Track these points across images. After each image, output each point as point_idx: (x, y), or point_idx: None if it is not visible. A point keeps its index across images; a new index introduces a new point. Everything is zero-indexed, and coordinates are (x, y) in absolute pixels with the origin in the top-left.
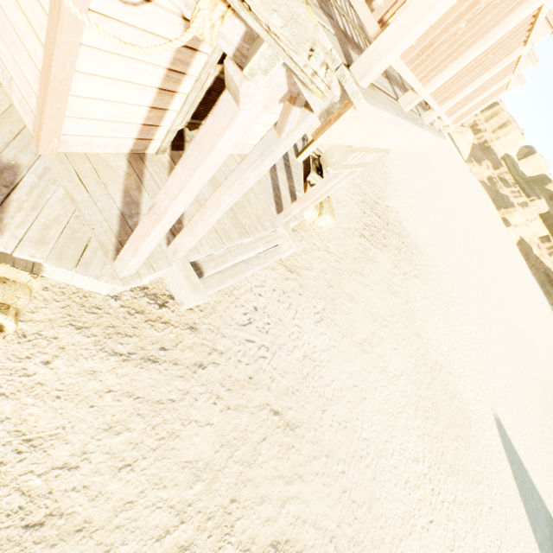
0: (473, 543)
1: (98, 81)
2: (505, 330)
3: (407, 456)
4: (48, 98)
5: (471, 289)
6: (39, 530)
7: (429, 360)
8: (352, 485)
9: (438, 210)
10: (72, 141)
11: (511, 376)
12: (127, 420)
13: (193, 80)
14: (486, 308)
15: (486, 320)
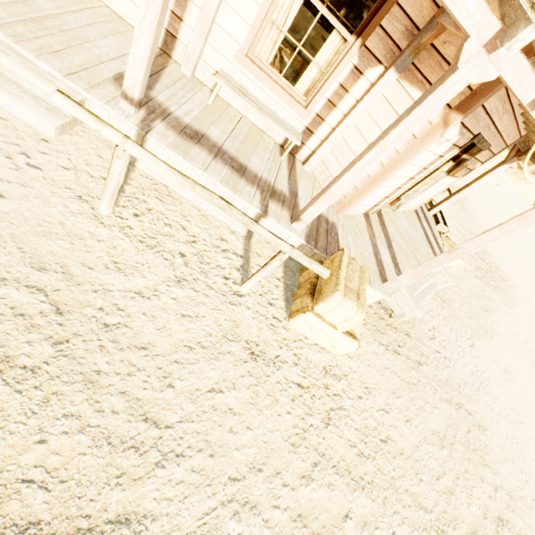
0: None
1: (393, 178)
2: None
3: None
4: (372, 188)
5: None
6: (386, 445)
7: None
8: None
9: (524, 256)
10: (353, 208)
11: None
12: (398, 390)
13: (426, 171)
14: None
15: None
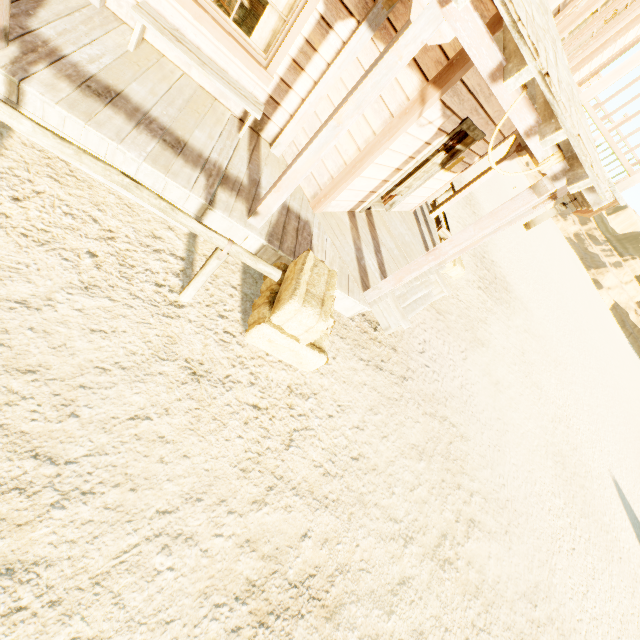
0: (609, 581)
1: (374, 167)
2: (611, 398)
3: (546, 489)
4: (349, 178)
5: (573, 351)
6: (357, 462)
7: (549, 411)
8: (511, 497)
9: (533, 267)
10: (332, 204)
11: (622, 444)
12: (377, 406)
13: (415, 162)
14: (590, 373)
15: (591, 384)
